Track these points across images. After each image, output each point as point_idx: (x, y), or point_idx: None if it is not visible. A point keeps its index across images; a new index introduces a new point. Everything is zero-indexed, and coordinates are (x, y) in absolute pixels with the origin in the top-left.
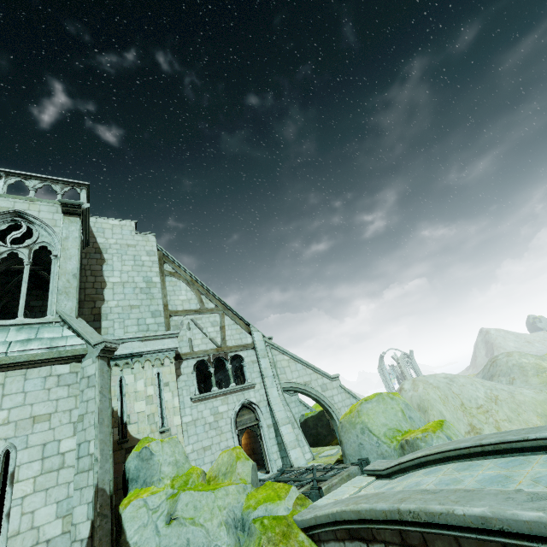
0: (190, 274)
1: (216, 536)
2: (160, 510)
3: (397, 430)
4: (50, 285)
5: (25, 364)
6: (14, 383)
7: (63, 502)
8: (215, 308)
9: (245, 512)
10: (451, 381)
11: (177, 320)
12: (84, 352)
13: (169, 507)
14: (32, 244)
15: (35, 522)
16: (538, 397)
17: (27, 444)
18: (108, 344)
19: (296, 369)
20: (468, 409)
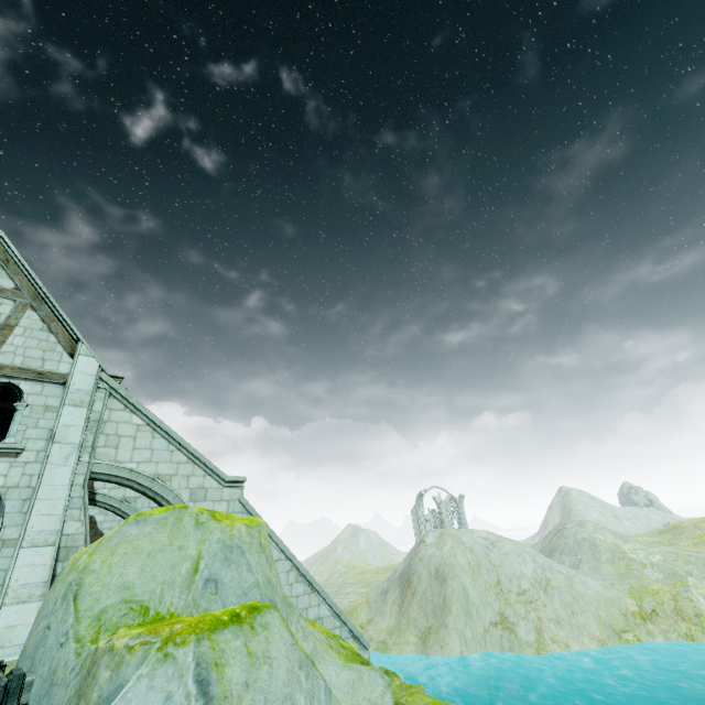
0: None
1: None
2: None
3: (141, 608)
4: None
5: None
6: None
7: None
8: (12, 291)
9: None
10: (492, 545)
11: None
12: None
13: None
14: None
15: None
16: (605, 594)
17: None
18: None
19: (148, 446)
20: (505, 592)
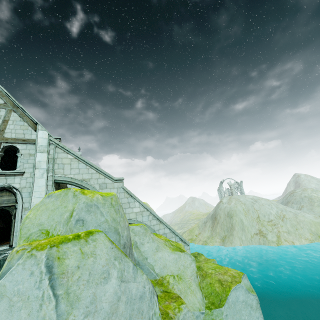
0: None
1: None
2: None
3: (45, 232)
4: None
5: None
6: None
7: None
8: (3, 104)
9: None
10: (255, 201)
11: None
12: None
13: None
14: None
15: None
16: (315, 220)
17: None
18: None
19: (77, 167)
20: (261, 221)
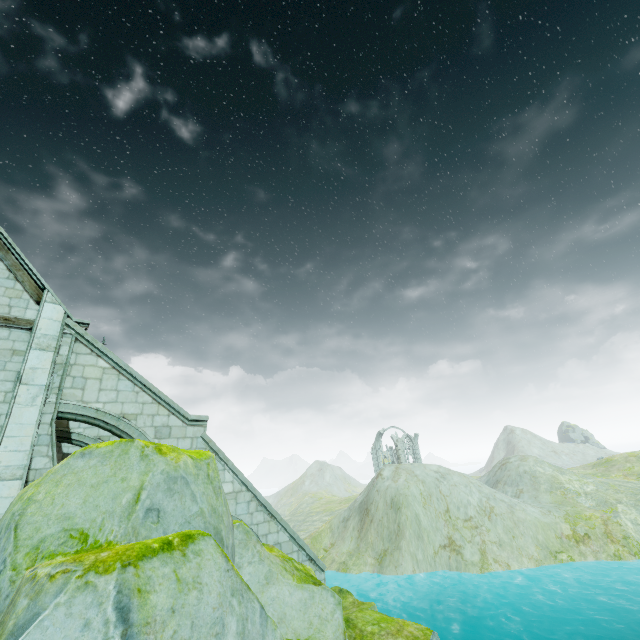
0: None
1: None
2: None
3: (79, 536)
4: None
5: None
6: None
7: None
8: None
9: None
10: (442, 478)
11: None
12: None
13: None
14: None
15: None
16: (543, 520)
17: None
18: None
19: (114, 388)
20: (453, 519)
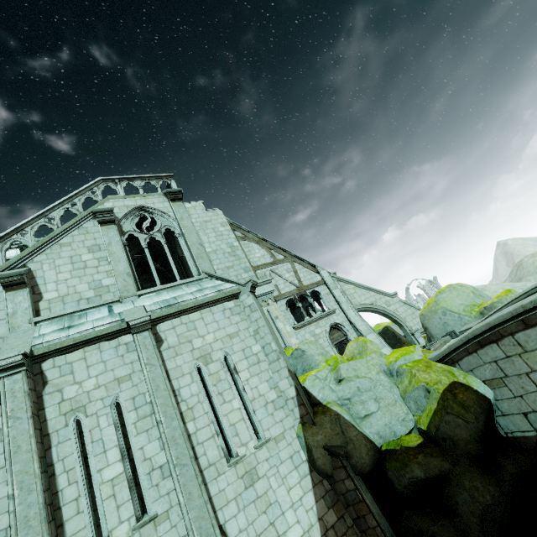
0: (256, 235)
1: (378, 379)
2: (328, 379)
3: (472, 305)
4: (185, 255)
5: (208, 304)
6: (207, 317)
7: (270, 381)
8: (285, 259)
9: (390, 365)
10: (483, 290)
11: (261, 273)
12: (238, 291)
13: (334, 375)
14: (160, 229)
15: (260, 392)
16: None
17: (234, 351)
18: (253, 282)
19: (362, 294)
20: None
